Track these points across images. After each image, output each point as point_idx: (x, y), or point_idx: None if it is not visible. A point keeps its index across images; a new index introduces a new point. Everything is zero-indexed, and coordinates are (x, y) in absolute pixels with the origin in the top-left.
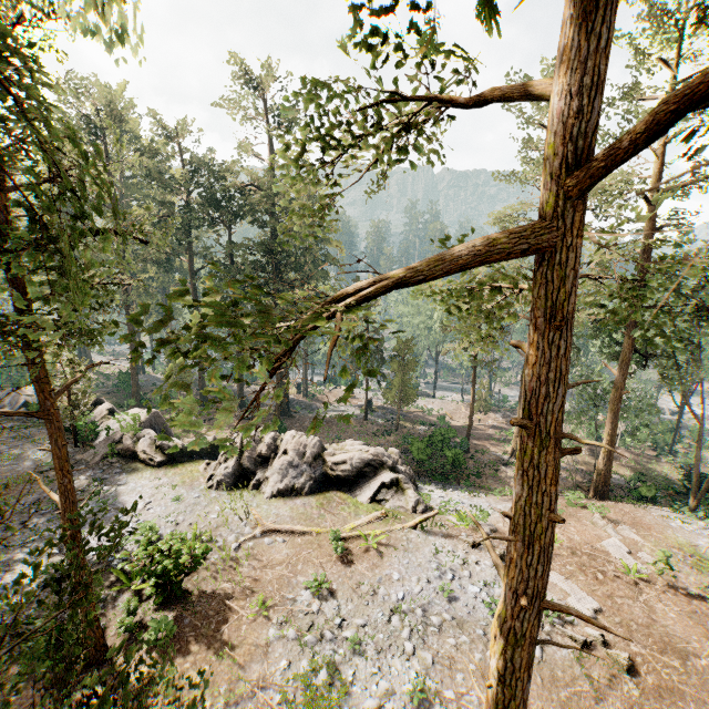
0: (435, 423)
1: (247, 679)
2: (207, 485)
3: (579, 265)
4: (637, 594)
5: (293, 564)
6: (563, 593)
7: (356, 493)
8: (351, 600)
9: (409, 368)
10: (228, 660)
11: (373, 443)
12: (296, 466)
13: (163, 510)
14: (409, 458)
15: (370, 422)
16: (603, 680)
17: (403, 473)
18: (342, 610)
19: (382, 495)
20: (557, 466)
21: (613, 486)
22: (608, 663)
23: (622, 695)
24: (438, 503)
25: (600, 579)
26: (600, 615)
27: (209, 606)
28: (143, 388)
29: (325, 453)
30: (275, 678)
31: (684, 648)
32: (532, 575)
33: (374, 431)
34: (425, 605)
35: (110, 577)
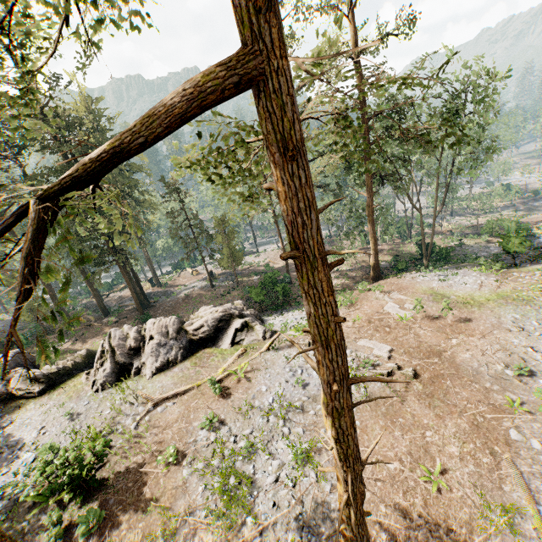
0: (264, 271)
1: (176, 515)
2: (93, 391)
3: (290, 91)
4: (409, 330)
5: (186, 417)
6: (369, 349)
7: (219, 344)
8: (238, 420)
9: (231, 237)
10: (157, 510)
11: (224, 302)
12: (165, 345)
13: (58, 428)
14: (252, 302)
15: (217, 288)
16: (402, 390)
17: (249, 316)
18: (233, 430)
19: (239, 338)
20: (328, 280)
21: (383, 270)
22: (403, 378)
23: (414, 393)
24: (279, 326)
25: (388, 331)
26: (393, 352)
27: (128, 480)
28: (3, 334)
29: (184, 326)
30: (198, 502)
31: (439, 350)
32: (334, 367)
33: (222, 293)
34: (289, 398)
35: (26, 505)
